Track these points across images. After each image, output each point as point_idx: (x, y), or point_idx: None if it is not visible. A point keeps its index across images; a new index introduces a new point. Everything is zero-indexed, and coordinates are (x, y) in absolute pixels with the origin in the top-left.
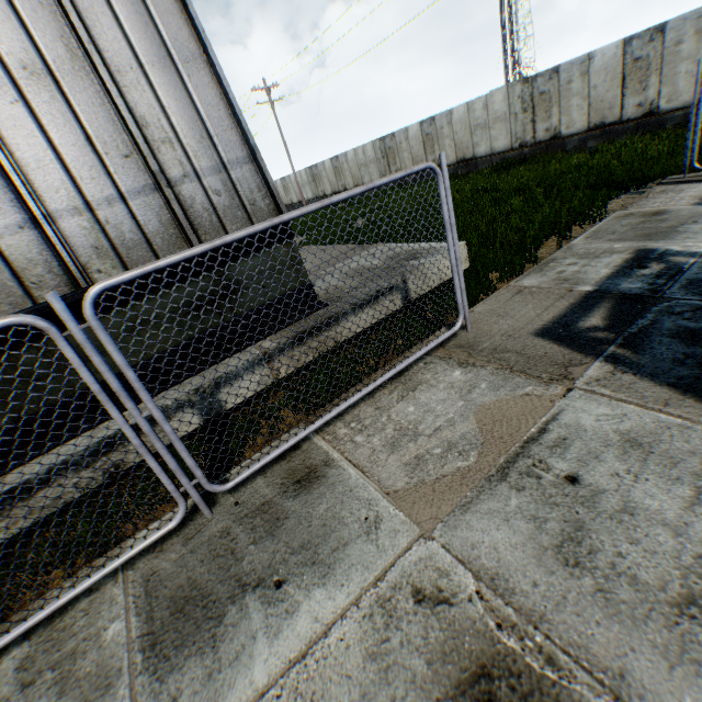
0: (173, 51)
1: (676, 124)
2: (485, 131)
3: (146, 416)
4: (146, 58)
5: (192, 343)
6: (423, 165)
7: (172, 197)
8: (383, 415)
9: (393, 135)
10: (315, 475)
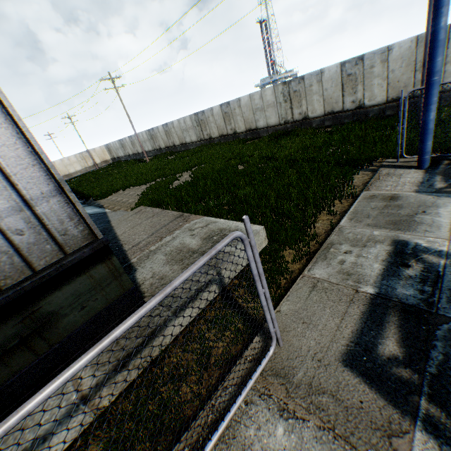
0: None
1: (375, 114)
2: (262, 112)
3: None
4: None
5: None
6: (228, 238)
7: None
8: None
9: (203, 112)
10: None
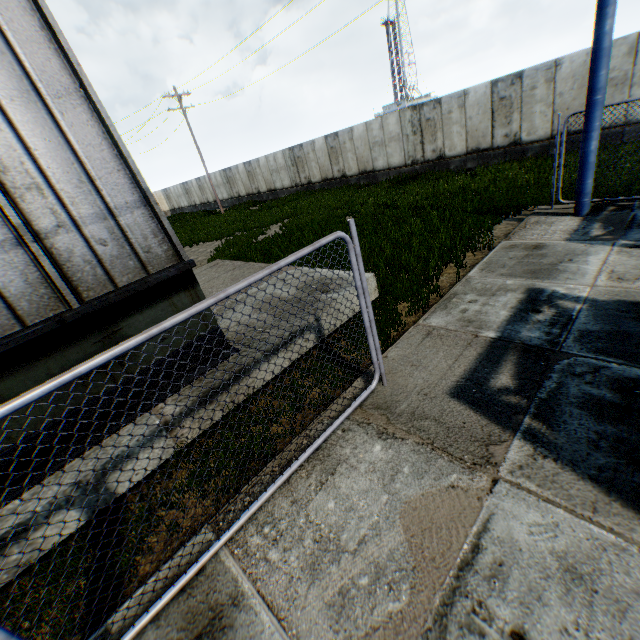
0: (41, 83)
1: (535, 153)
2: (382, 148)
3: (5, 532)
4: (3, 91)
5: (35, 512)
6: (333, 235)
7: (42, 254)
8: (300, 513)
9: (301, 146)
10: (220, 623)
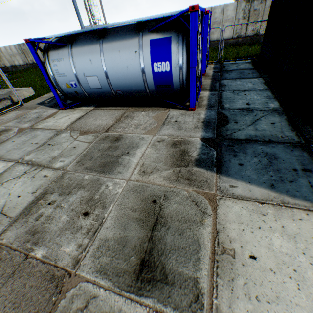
0: None
1: None
2: None
3: None
4: None
5: None
6: None
7: None
8: None
9: (24, 44)
10: None
